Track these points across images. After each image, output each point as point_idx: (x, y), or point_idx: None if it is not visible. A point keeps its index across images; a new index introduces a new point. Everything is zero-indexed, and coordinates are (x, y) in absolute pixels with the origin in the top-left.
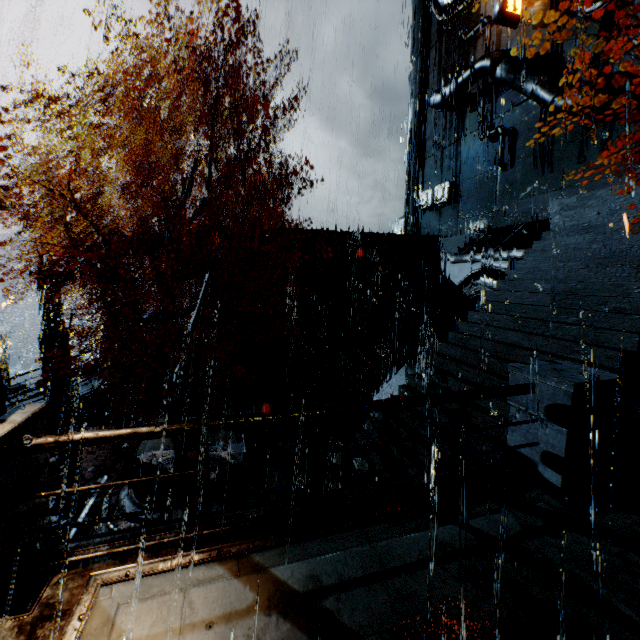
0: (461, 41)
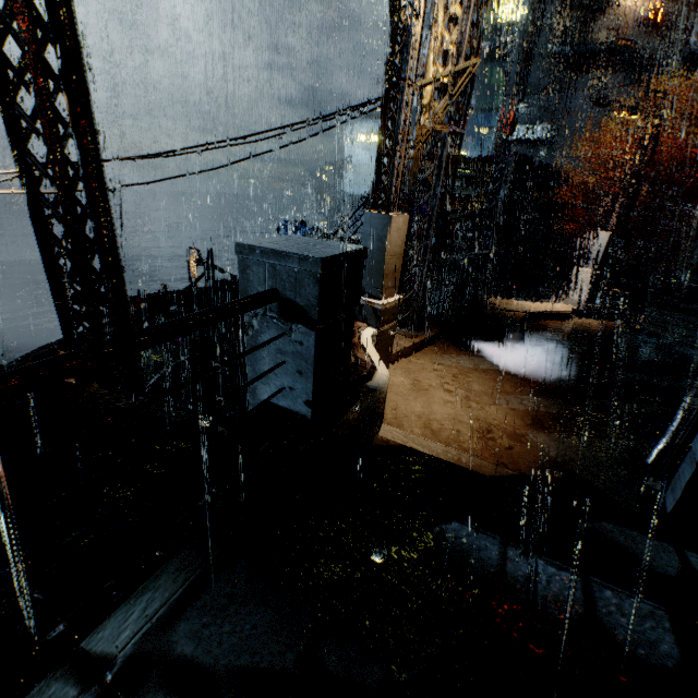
0: (595, 7)
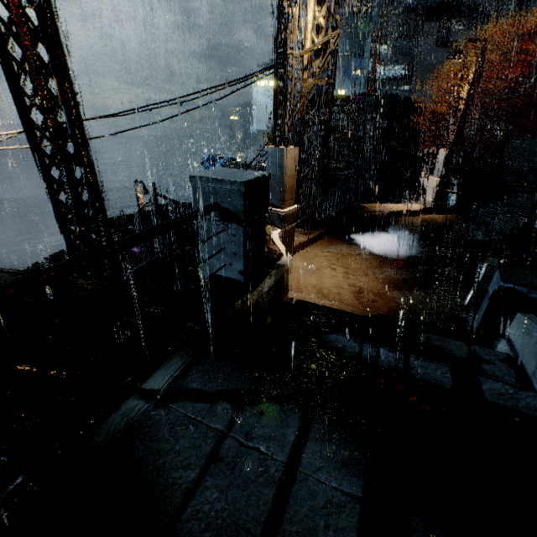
0: None
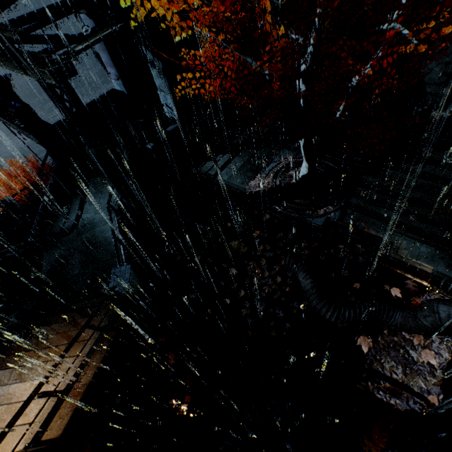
0: None
